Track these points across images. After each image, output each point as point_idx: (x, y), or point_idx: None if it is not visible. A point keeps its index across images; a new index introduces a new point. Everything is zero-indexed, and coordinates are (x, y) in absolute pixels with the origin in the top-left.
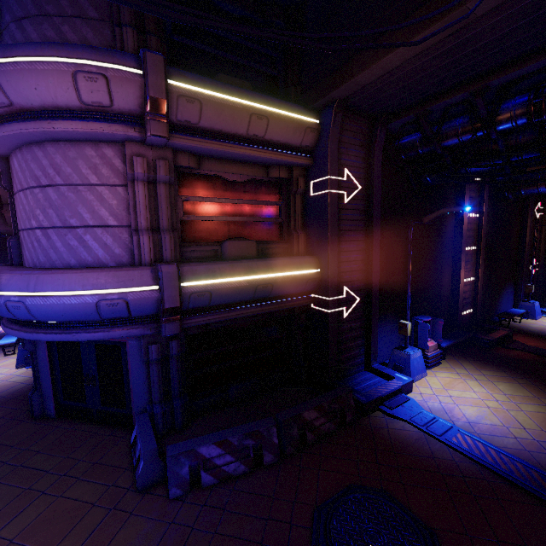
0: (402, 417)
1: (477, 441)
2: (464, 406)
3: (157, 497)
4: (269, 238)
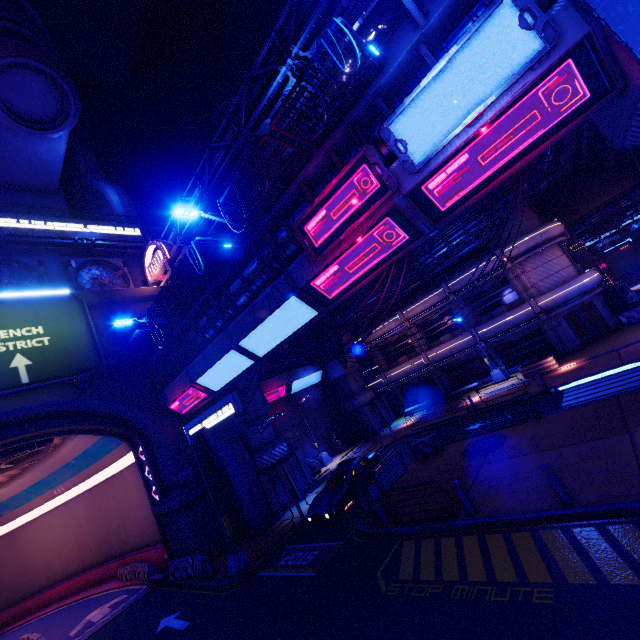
0: None
1: None
2: None
3: None
4: None
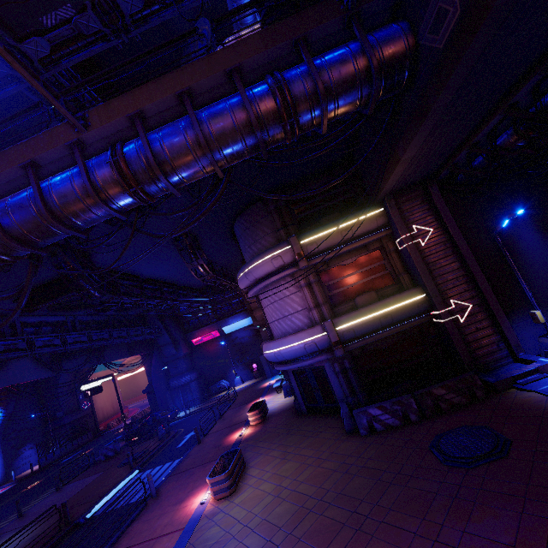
0: (530, 389)
1: None
2: None
3: (356, 435)
4: (384, 285)
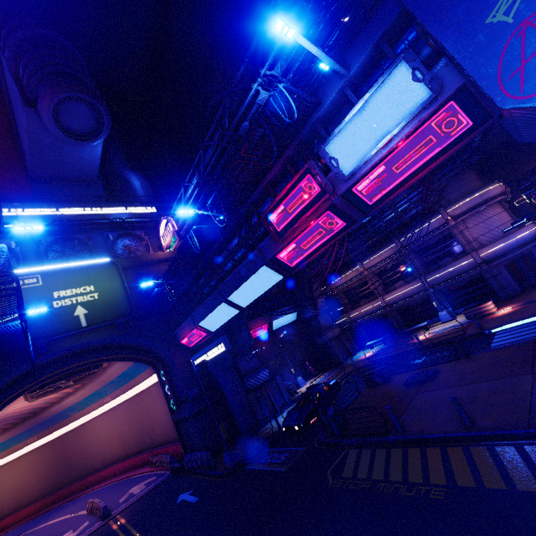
0: None
1: None
2: None
3: None
4: None
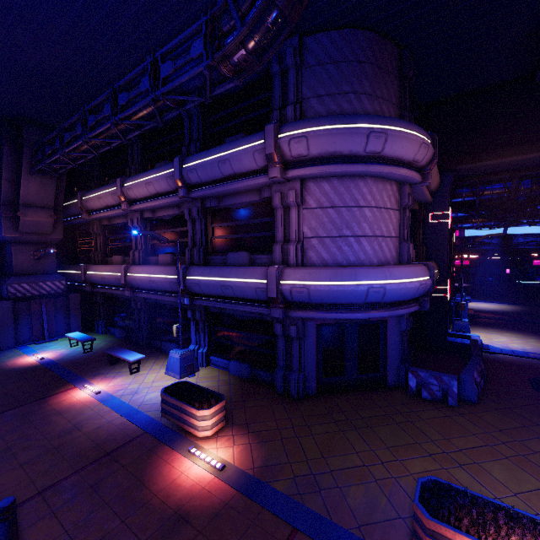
0: (498, 352)
1: (539, 354)
2: (509, 344)
3: (468, 405)
4: None
